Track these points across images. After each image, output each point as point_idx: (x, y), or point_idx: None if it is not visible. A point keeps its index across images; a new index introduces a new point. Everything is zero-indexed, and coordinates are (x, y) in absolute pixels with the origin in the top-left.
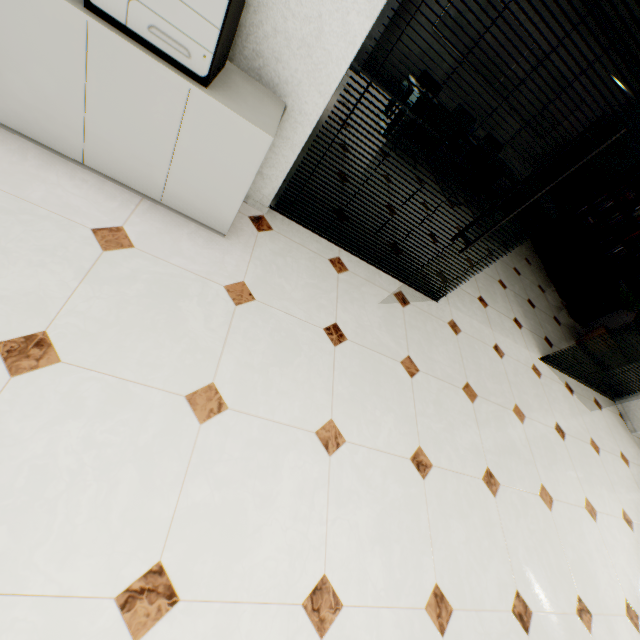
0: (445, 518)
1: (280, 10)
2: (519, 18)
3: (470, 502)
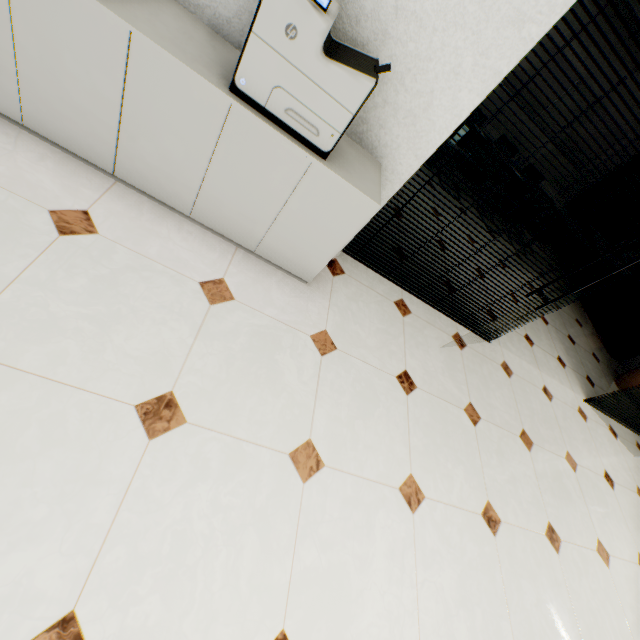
0: (517, 578)
1: (394, 85)
2: (567, 53)
3: (537, 560)
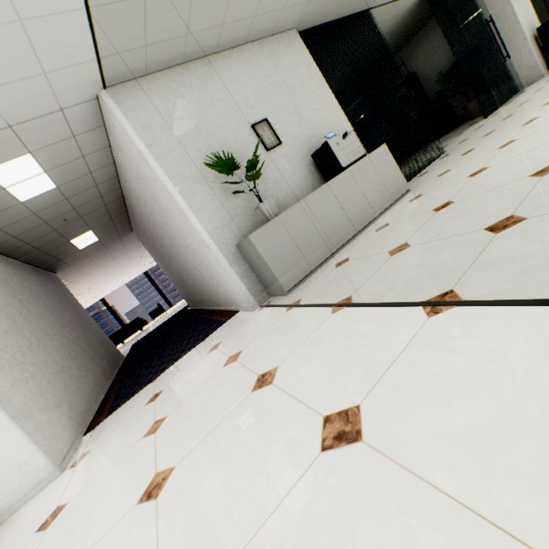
0: None
1: None
2: None
3: None
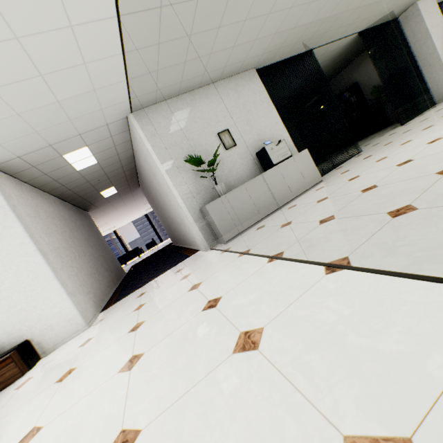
0: None
1: None
2: None
3: None
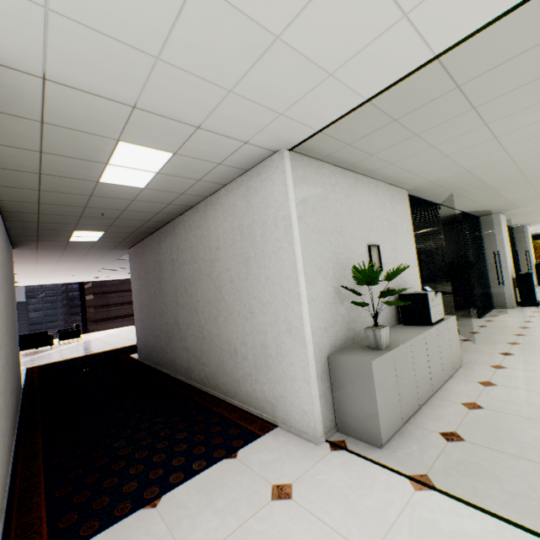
0: None
1: None
2: None
3: None
